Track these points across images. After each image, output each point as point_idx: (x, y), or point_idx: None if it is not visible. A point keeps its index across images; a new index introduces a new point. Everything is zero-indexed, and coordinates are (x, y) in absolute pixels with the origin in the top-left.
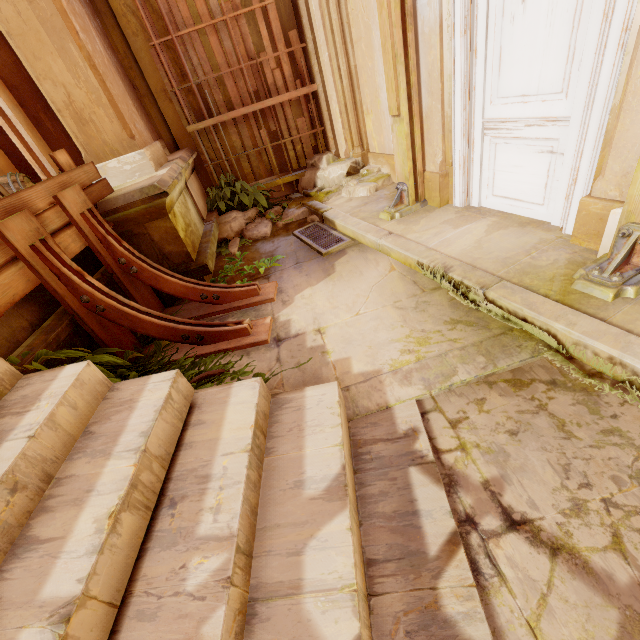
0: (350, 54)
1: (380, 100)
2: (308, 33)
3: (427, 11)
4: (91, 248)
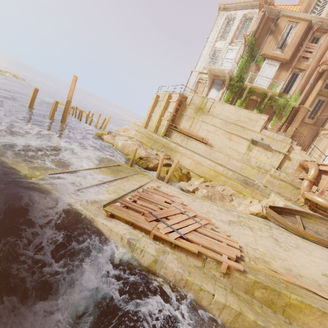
0: (313, 153)
1: (314, 158)
2: (309, 148)
3: (326, 153)
4: None
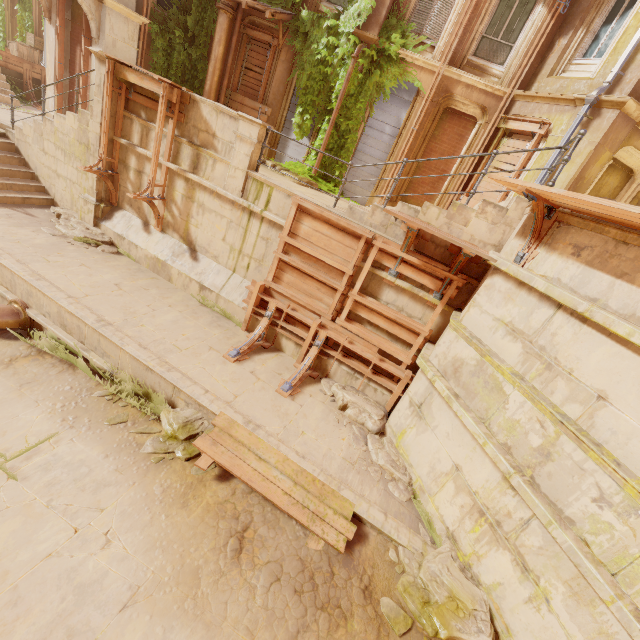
0: None
1: None
2: None
3: None
4: (42, 81)
